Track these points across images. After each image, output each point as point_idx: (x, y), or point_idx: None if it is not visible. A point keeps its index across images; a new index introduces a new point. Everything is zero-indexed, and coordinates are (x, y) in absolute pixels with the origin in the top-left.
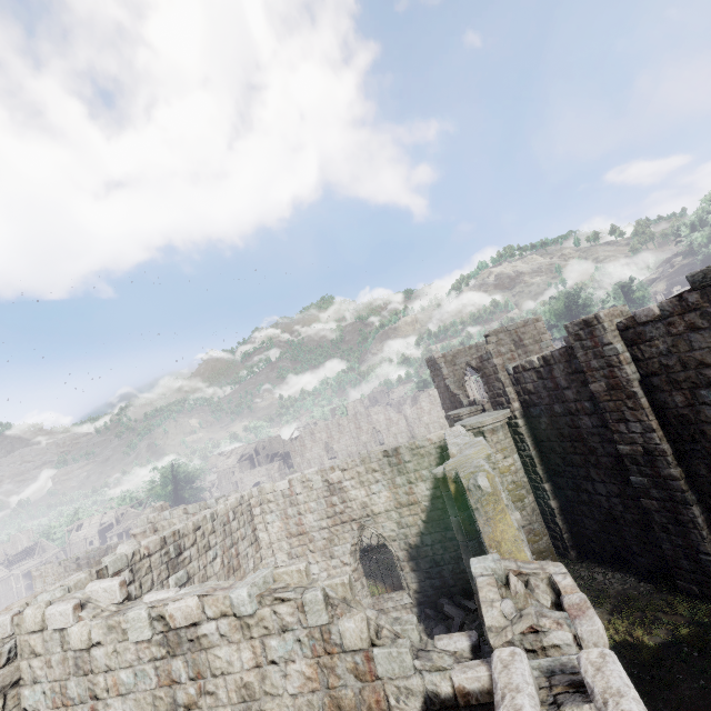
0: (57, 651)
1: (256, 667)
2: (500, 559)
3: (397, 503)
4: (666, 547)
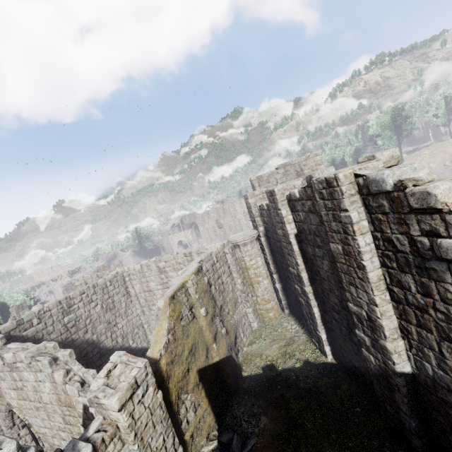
0: None
1: (36, 381)
2: (122, 355)
3: None
4: (308, 322)
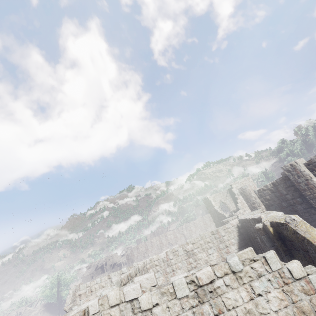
0: (130, 315)
1: (251, 299)
2: None
3: (222, 258)
4: None
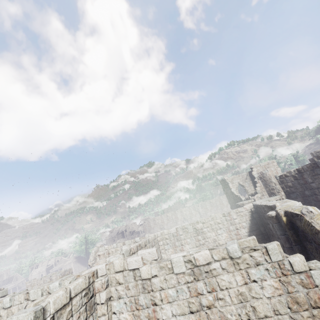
0: (131, 281)
1: (245, 284)
2: None
3: (231, 239)
4: None
